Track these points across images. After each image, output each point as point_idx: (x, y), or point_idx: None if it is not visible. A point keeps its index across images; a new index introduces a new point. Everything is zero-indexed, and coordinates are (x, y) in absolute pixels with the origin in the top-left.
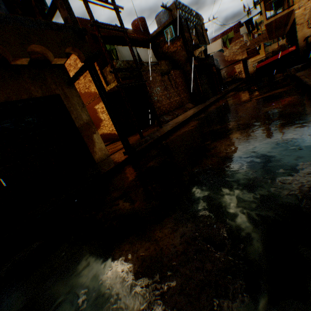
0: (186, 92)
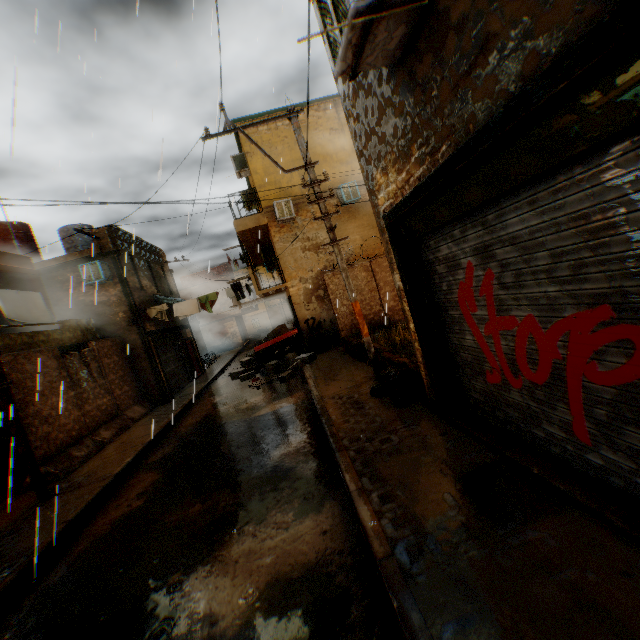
0: (130, 382)
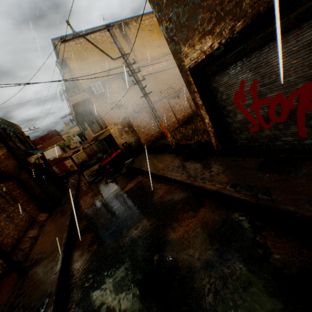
0: (32, 202)
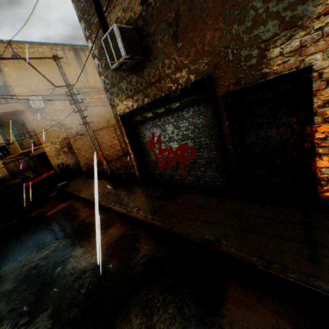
0: None
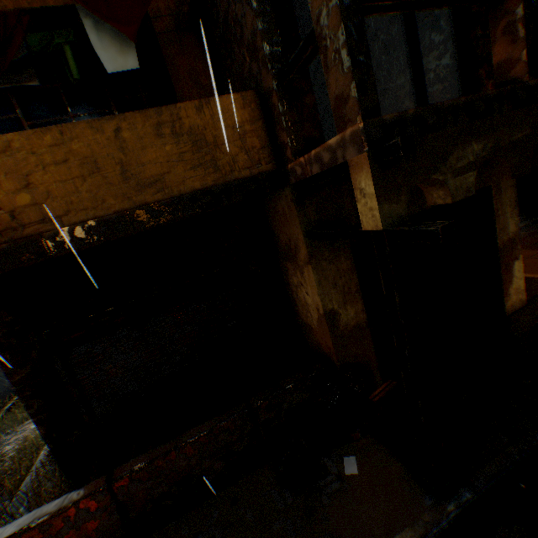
0: None
